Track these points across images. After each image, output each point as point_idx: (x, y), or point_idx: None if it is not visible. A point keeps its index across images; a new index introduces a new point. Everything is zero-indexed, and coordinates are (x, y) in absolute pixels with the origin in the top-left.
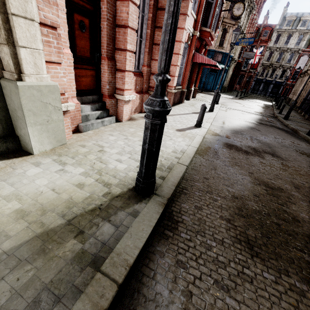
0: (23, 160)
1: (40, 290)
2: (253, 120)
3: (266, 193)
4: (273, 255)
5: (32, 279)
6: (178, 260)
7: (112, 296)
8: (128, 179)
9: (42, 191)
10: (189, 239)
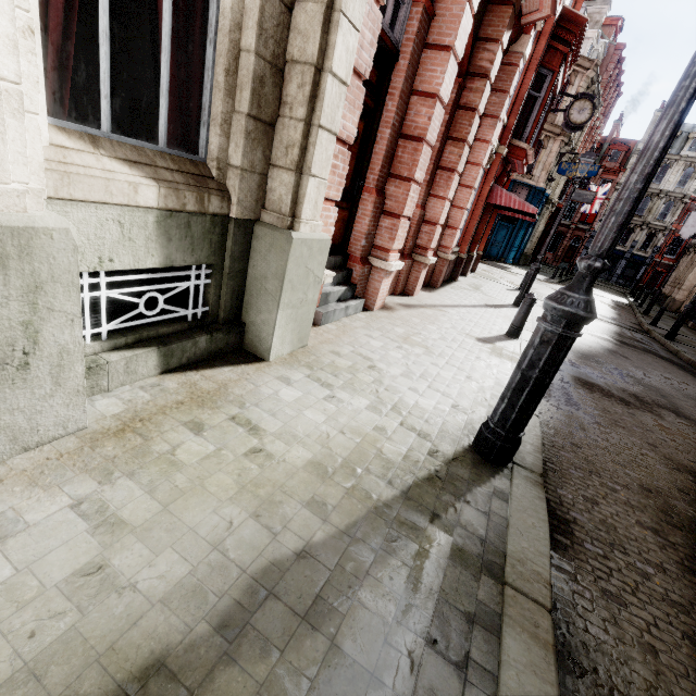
0: (257, 369)
1: (435, 600)
2: (605, 334)
3: None
4: None
5: (411, 582)
6: (604, 590)
7: (551, 627)
8: (451, 429)
9: (327, 432)
10: (604, 555)
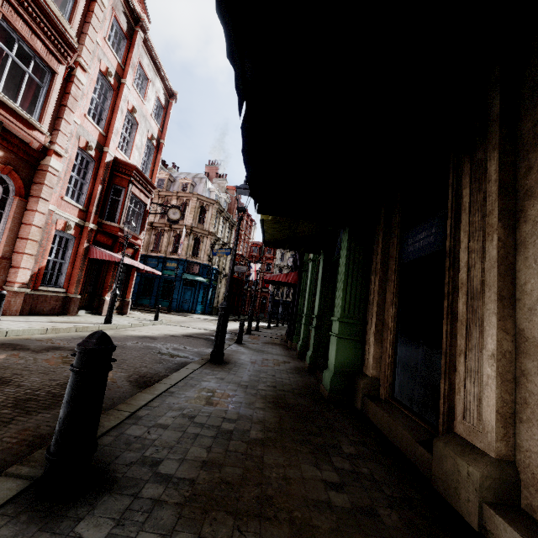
0: None
1: None
2: (181, 334)
3: None
4: None
5: None
6: None
7: None
8: None
9: None
10: None
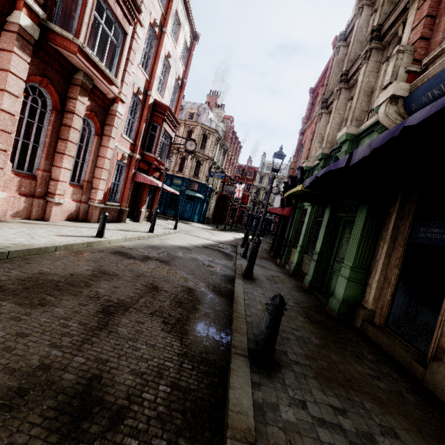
0: None
1: None
2: (199, 244)
3: (90, 274)
4: (11, 294)
5: None
6: None
7: None
8: None
9: None
10: None
